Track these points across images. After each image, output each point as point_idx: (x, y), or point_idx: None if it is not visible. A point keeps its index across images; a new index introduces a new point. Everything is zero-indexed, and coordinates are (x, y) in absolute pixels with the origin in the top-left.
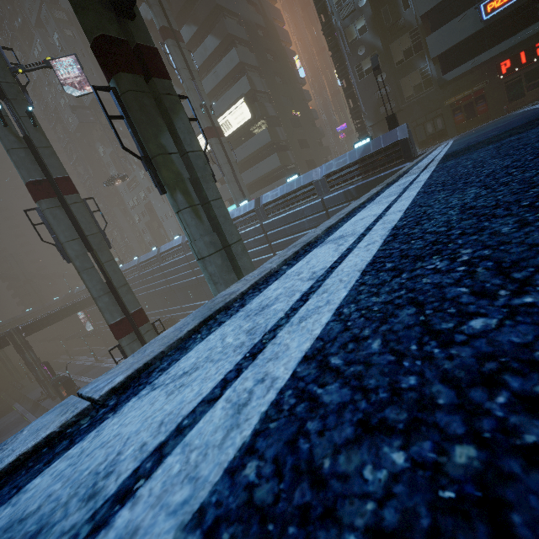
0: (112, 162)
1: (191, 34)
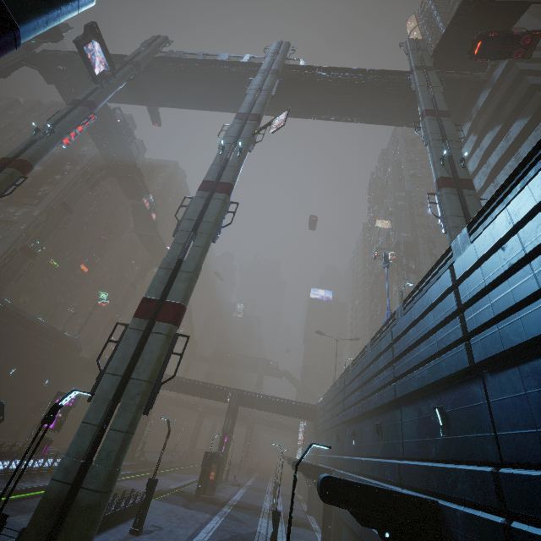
0: (398, 300)
1: (493, 136)
